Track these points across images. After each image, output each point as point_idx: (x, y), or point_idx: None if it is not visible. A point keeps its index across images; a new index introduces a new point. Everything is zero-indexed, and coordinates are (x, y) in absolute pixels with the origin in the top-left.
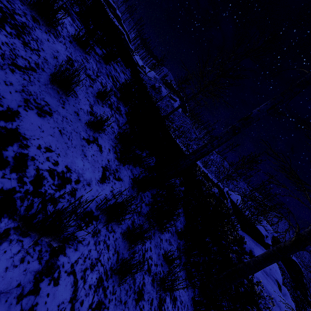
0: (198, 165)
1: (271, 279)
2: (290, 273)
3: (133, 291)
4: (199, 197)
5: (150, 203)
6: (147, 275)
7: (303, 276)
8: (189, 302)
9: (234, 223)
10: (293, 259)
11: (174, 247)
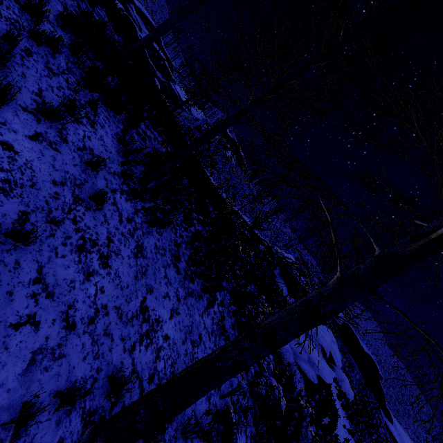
0: (244, 221)
1: (314, 342)
2: (362, 371)
3: (46, 63)
4: (217, 218)
5: (86, 71)
6: (64, 80)
7: (379, 375)
8: (115, 156)
9: (279, 284)
10: (367, 353)
11: (113, 128)
